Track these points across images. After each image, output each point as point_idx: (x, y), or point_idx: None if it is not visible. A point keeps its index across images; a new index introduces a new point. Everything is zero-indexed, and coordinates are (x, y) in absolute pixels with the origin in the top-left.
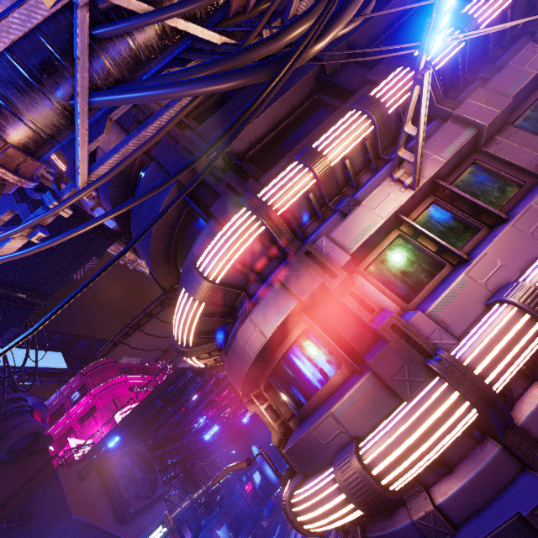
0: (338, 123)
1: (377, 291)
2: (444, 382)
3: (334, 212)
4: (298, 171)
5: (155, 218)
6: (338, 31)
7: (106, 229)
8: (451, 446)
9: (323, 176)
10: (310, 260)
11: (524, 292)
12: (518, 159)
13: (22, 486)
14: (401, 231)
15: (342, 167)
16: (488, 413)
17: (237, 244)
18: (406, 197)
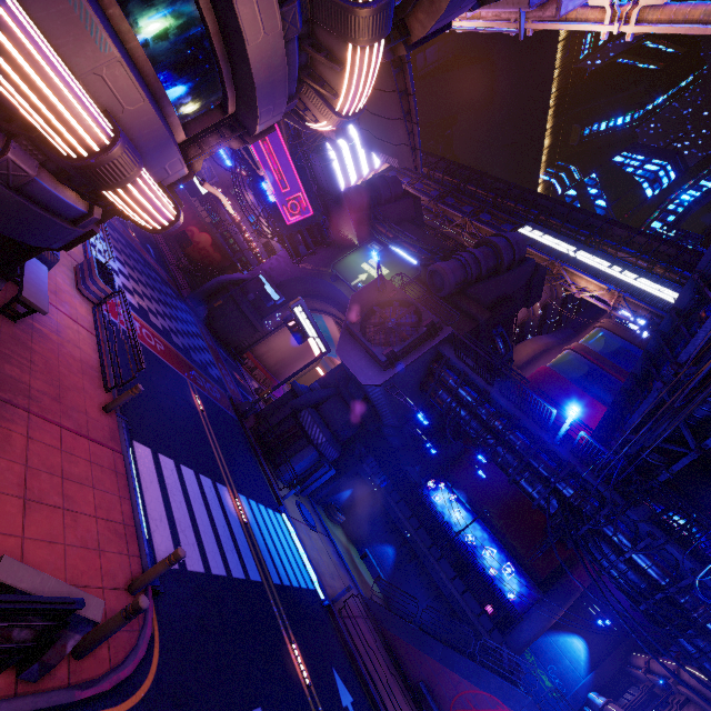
0: None
1: None
2: None
3: None
4: None
5: None
6: None
7: None
8: None
9: None
10: None
11: None
12: None
13: None
14: None
15: None
16: None
17: None
18: None
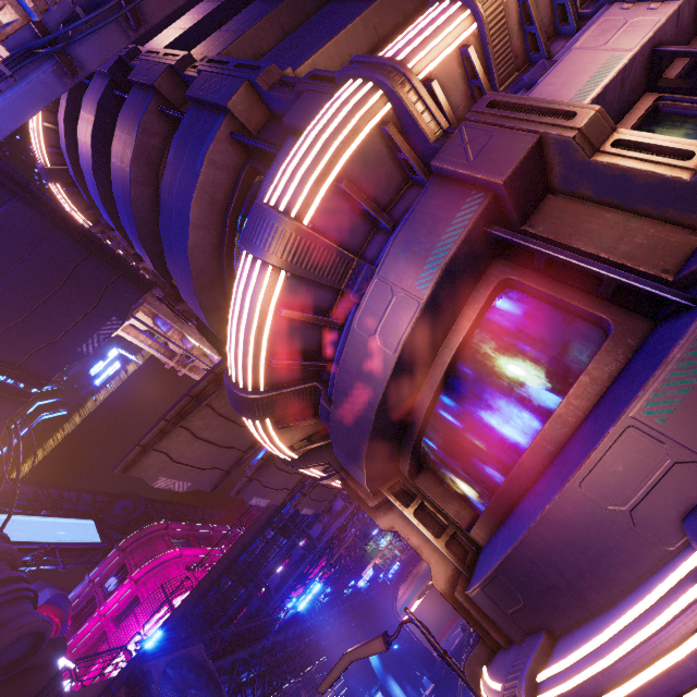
0: None
1: None
2: None
3: None
4: (443, 11)
5: None
6: None
7: (131, 271)
8: None
9: (489, 16)
10: (502, 110)
11: None
12: None
13: None
14: (660, 92)
15: (518, 16)
16: None
17: (340, 136)
18: (666, 12)
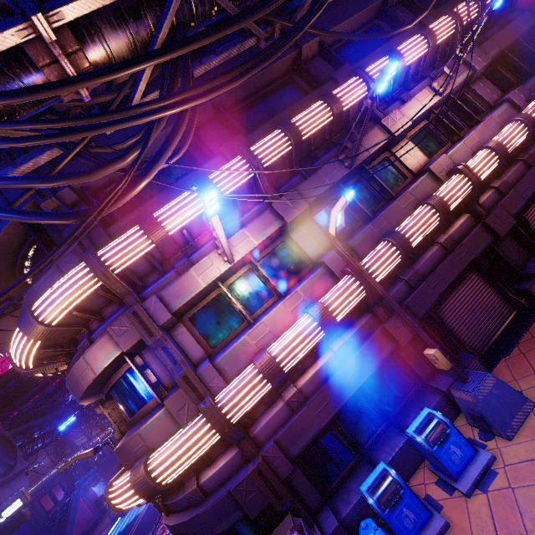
0: (182, 195)
1: (192, 339)
2: (205, 417)
3: (174, 267)
4: (139, 237)
5: None
6: (133, 195)
7: None
8: (216, 448)
9: (161, 243)
10: (135, 319)
11: (264, 360)
12: (307, 247)
13: None
14: (221, 290)
15: (182, 233)
16: (224, 436)
17: (73, 296)
18: (224, 269)
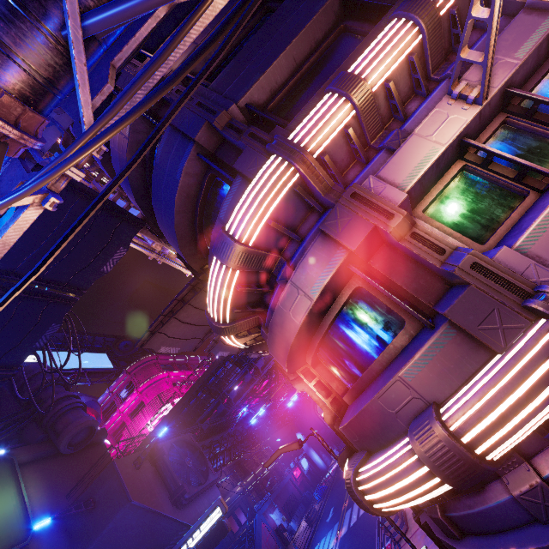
0: (376, 39)
1: (441, 234)
2: None
3: (379, 151)
4: (333, 103)
5: (168, 113)
6: None
7: (129, 217)
8: None
9: (363, 106)
10: (358, 202)
11: None
12: None
13: (84, 475)
14: (465, 161)
15: (385, 94)
16: None
17: (269, 197)
18: (471, 114)
